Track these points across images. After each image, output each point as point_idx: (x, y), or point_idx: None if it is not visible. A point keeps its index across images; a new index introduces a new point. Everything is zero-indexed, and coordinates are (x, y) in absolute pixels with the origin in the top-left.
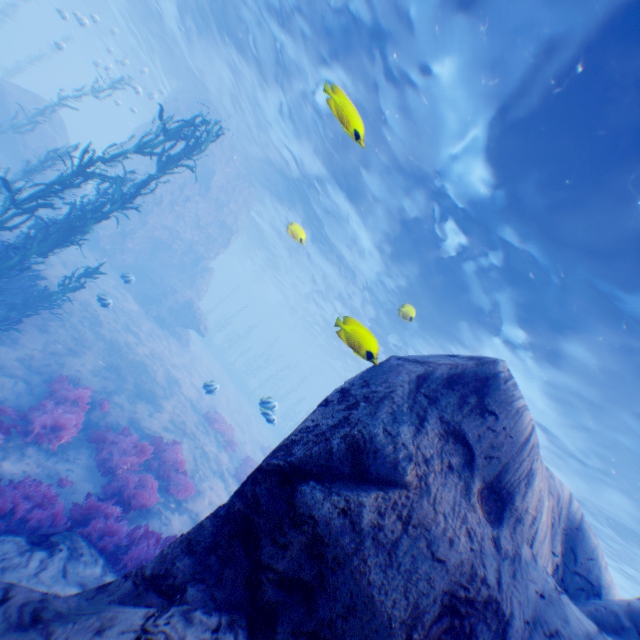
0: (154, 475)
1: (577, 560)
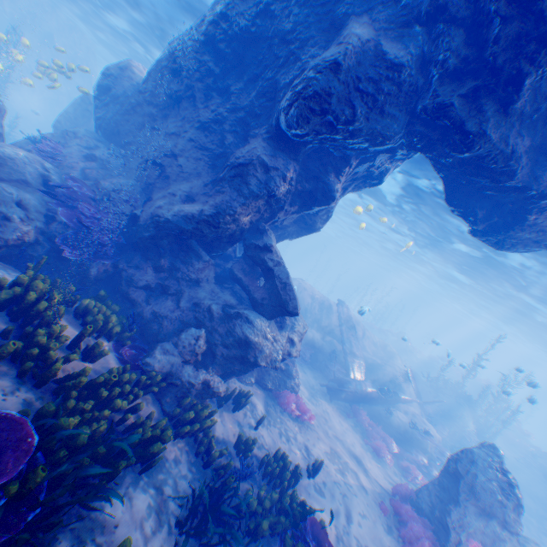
0: None
1: None
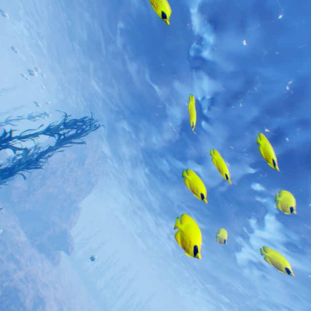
0: None
1: None
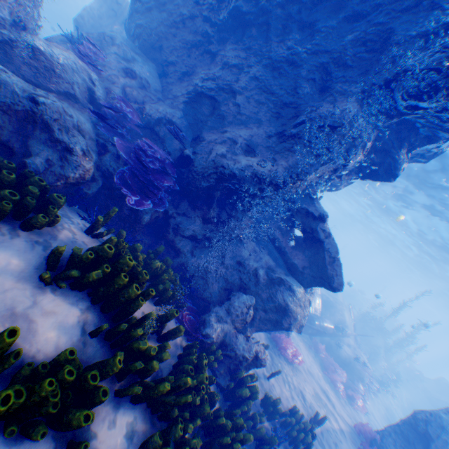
0: None
1: None
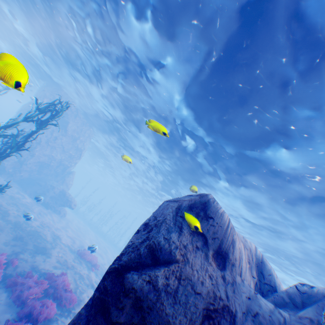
0: (51, 297)
1: (264, 277)
